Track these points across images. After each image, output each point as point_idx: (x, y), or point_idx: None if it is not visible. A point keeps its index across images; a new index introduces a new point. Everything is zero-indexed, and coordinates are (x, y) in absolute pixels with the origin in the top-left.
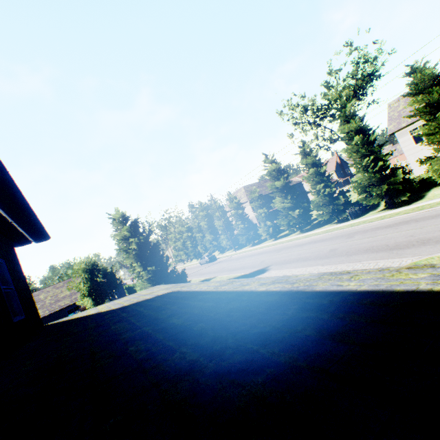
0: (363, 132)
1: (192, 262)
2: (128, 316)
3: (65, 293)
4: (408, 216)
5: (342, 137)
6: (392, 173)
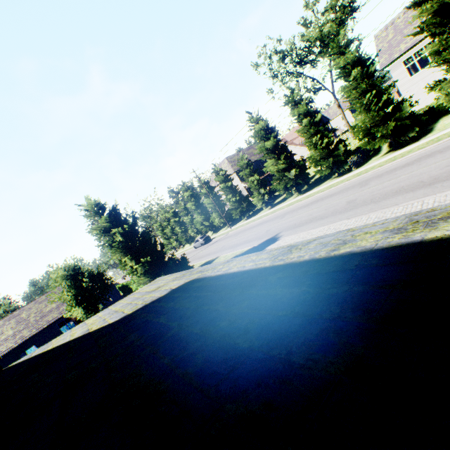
0: (361, 64)
1: (185, 248)
2: (143, 343)
3: (51, 307)
4: (425, 150)
5: (337, 75)
6: (396, 109)
